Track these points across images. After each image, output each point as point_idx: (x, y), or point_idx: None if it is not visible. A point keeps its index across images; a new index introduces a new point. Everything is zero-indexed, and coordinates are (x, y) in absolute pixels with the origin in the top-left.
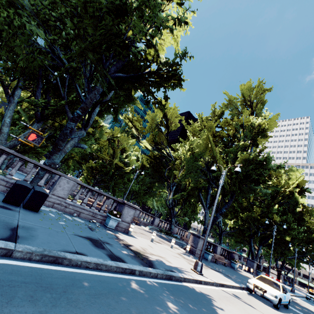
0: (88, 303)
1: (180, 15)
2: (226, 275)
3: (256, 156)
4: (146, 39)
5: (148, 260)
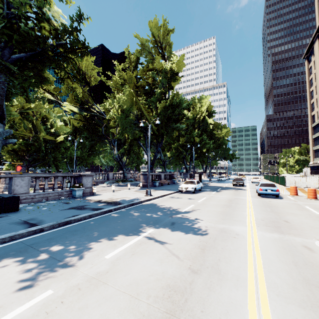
0: (98, 227)
1: None
2: (168, 190)
3: (172, 101)
4: (35, 14)
5: (117, 202)
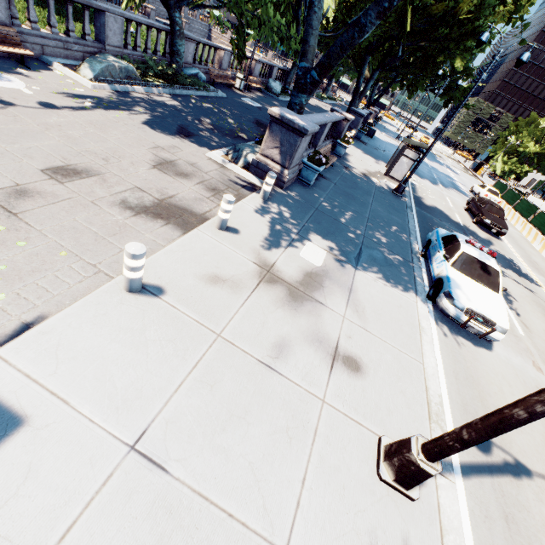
0: None
1: None
2: (379, 263)
3: None
4: None
5: None
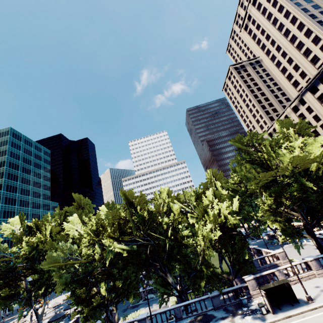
0: None
1: None
2: None
3: None
4: None
5: None
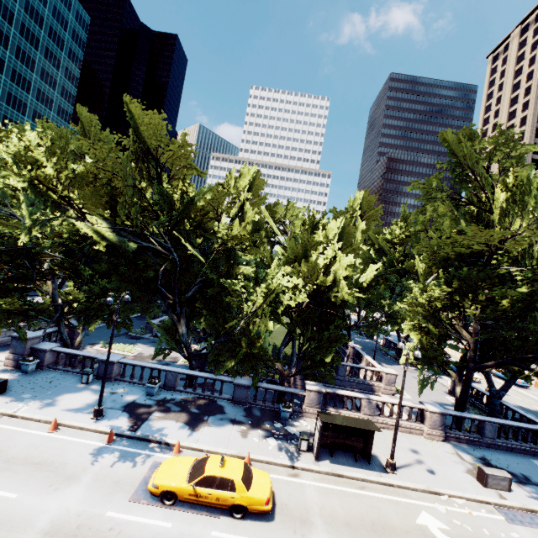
0: None
1: None
2: None
3: None
4: None
5: None
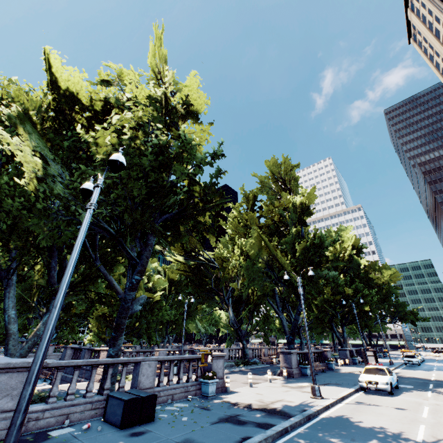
0: None
1: (216, 150)
2: (336, 385)
3: (312, 241)
4: (190, 179)
5: (280, 411)
